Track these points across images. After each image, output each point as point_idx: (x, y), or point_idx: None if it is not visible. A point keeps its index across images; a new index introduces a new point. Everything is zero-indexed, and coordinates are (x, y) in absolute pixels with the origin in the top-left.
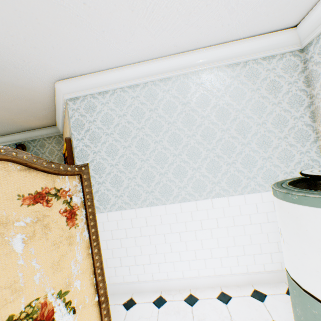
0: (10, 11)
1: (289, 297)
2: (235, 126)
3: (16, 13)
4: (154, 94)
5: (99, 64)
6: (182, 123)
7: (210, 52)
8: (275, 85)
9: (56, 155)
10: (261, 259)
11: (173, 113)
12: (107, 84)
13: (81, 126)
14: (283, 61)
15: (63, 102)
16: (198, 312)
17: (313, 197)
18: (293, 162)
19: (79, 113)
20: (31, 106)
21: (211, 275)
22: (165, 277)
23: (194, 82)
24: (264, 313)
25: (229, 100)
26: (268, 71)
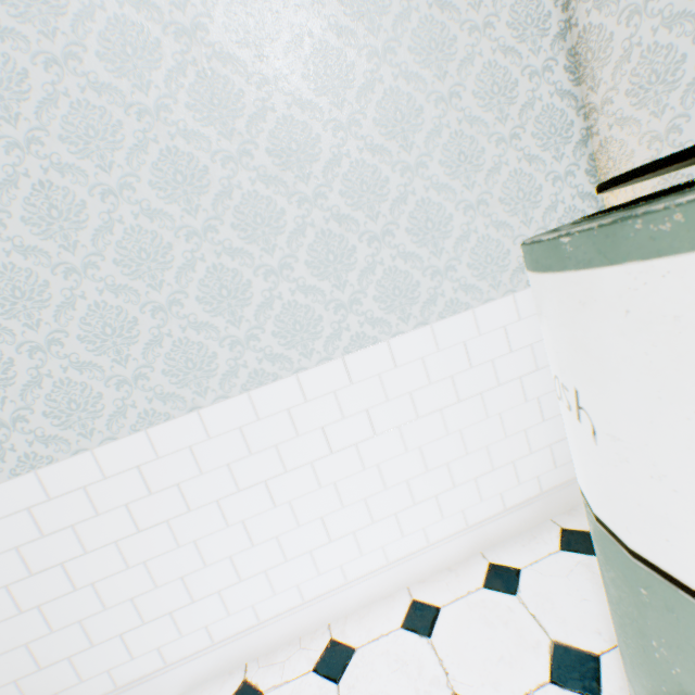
0: None
1: (570, 556)
2: (376, 109)
3: None
4: None
5: None
6: (193, 111)
7: None
8: None
9: None
10: (494, 483)
11: (150, 70)
12: None
13: None
14: None
15: None
16: None
17: None
18: (540, 207)
19: None
20: None
21: (380, 567)
22: (250, 622)
23: None
24: (526, 629)
25: (341, 14)
26: None
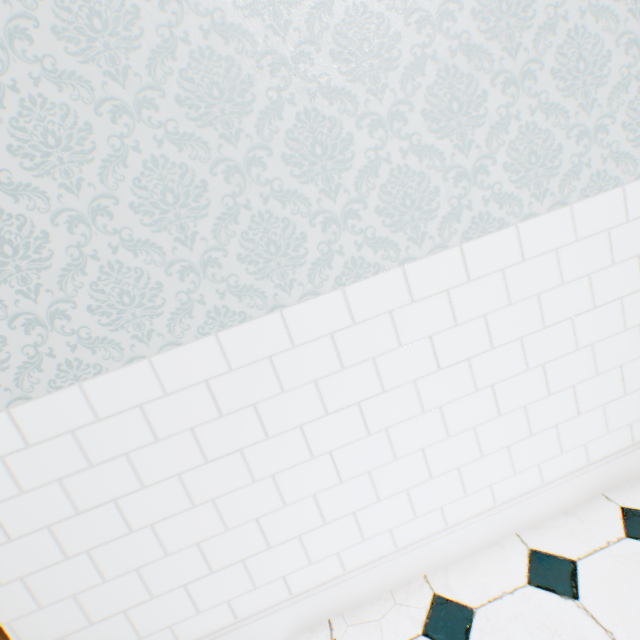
0: None
1: None
2: None
3: None
4: None
5: None
6: None
7: None
8: None
9: None
10: (624, 411)
11: None
12: None
13: None
14: None
15: None
16: None
17: None
18: None
19: None
20: None
21: (486, 510)
22: (333, 572)
23: None
24: None
25: None
26: None
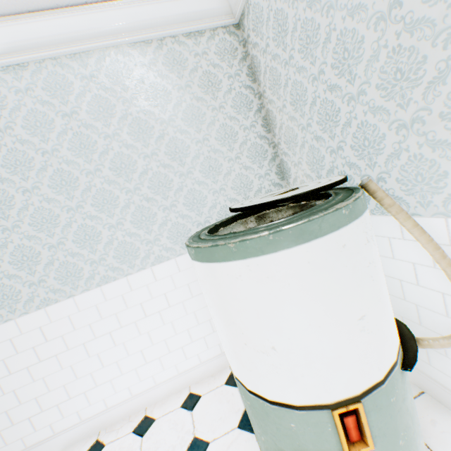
0: None
1: None
2: (166, 147)
3: None
4: None
5: None
6: (71, 151)
7: (91, 17)
8: (212, 79)
9: None
10: None
11: (49, 133)
12: None
13: None
14: (216, 41)
15: None
16: (150, 443)
17: (205, 248)
18: (253, 191)
19: None
20: None
21: (175, 376)
22: (102, 408)
23: (77, 74)
24: (236, 403)
25: (147, 104)
26: (197, 57)
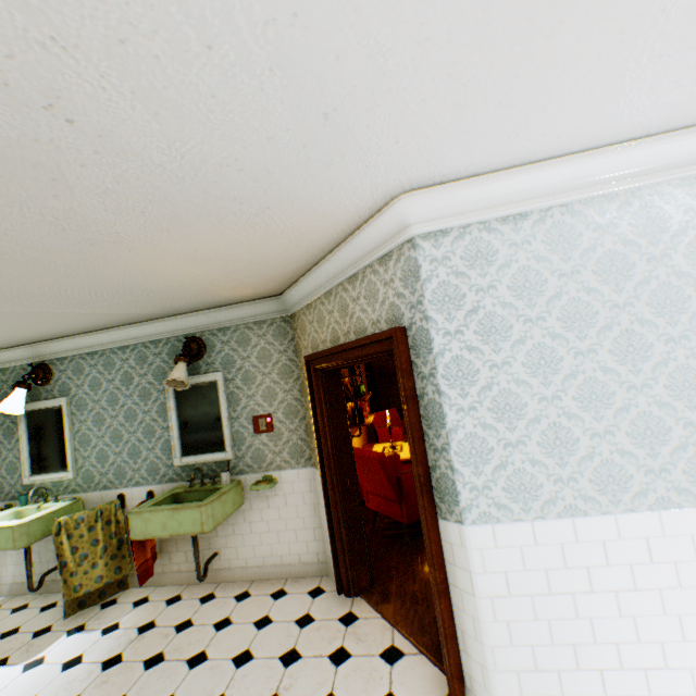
0: (530, 1)
1: None
2: None
3: (536, 6)
4: (658, 218)
5: (538, 148)
6: None
7: None
8: None
9: (274, 363)
10: None
11: None
12: (531, 195)
13: (454, 300)
14: None
15: (394, 241)
16: None
17: None
18: None
19: (450, 269)
20: (282, 252)
21: None
22: None
23: None
24: None
25: None
26: None
